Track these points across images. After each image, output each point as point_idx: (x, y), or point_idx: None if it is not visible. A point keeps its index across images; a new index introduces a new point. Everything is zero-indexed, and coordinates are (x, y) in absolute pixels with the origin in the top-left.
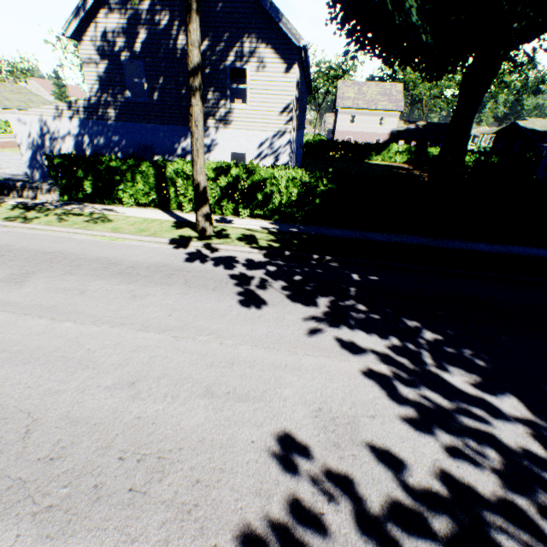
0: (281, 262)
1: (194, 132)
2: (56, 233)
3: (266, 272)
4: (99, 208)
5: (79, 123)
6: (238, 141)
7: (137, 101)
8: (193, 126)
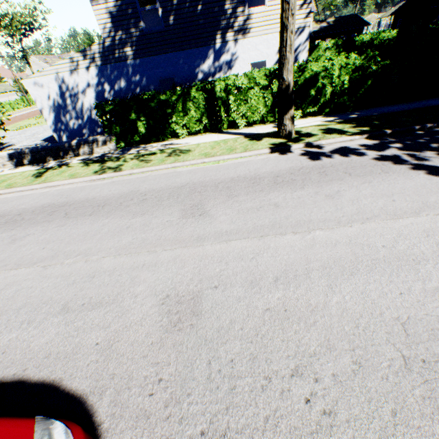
0: (393, 140)
1: (289, 24)
2: (157, 172)
3: (397, 149)
4: (159, 146)
5: (96, 71)
6: (258, 49)
7: (152, 31)
8: (288, 16)
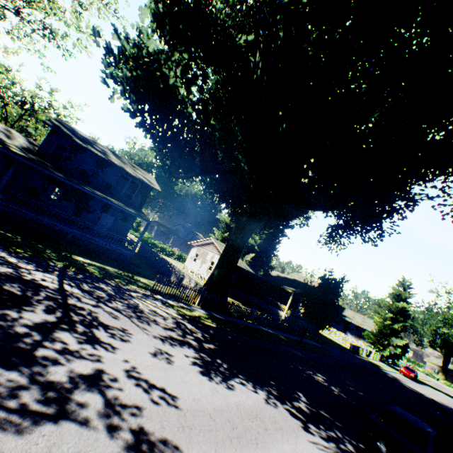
0: None
1: None
2: None
3: None
4: None
5: None
6: None
7: None
8: None
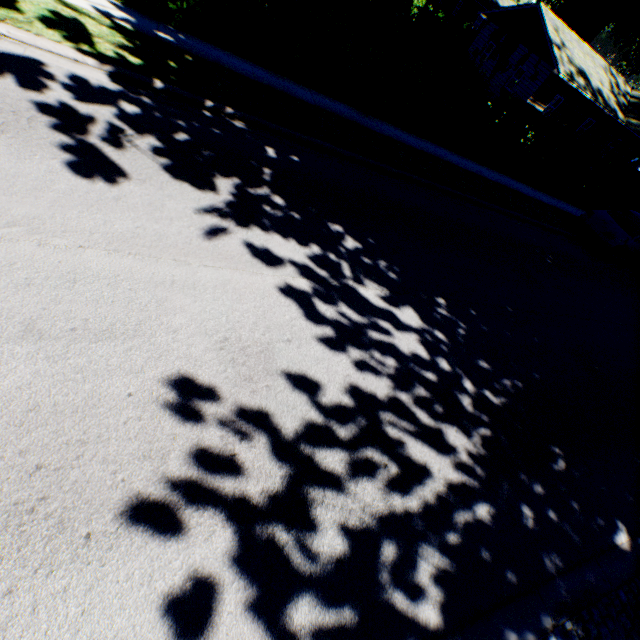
0: (149, 101)
1: None
2: None
3: (119, 113)
4: None
5: None
6: None
7: None
8: None
